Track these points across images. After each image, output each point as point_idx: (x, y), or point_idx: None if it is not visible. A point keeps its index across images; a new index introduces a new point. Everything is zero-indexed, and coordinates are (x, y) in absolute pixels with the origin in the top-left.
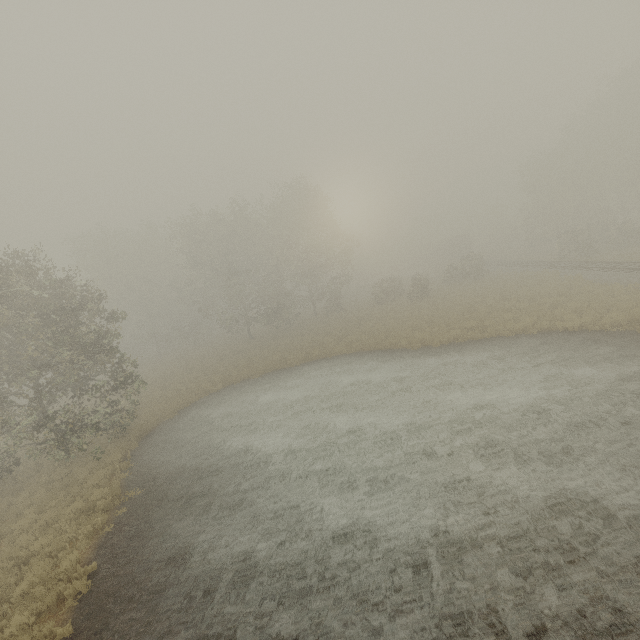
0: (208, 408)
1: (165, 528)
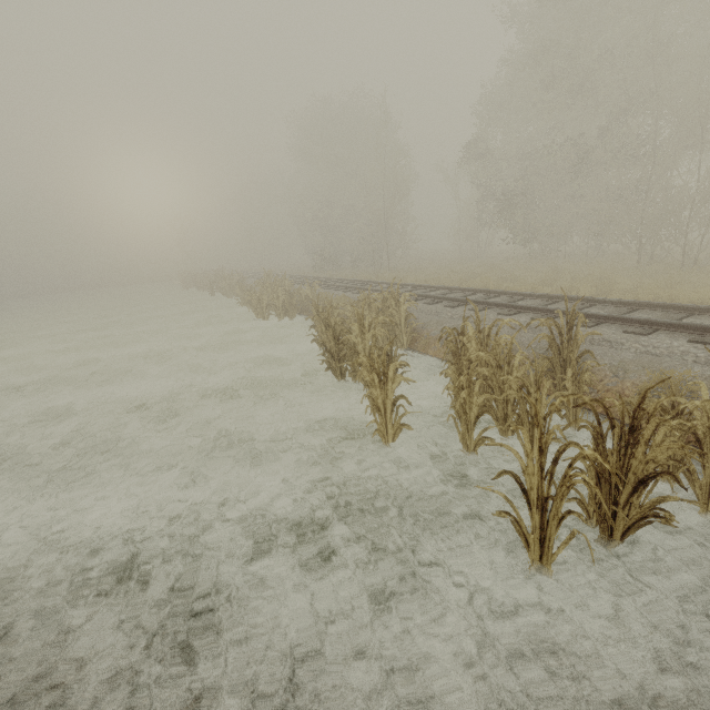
0: None
1: None
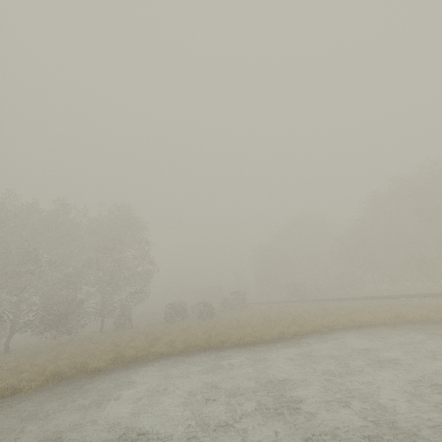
0: None
1: None
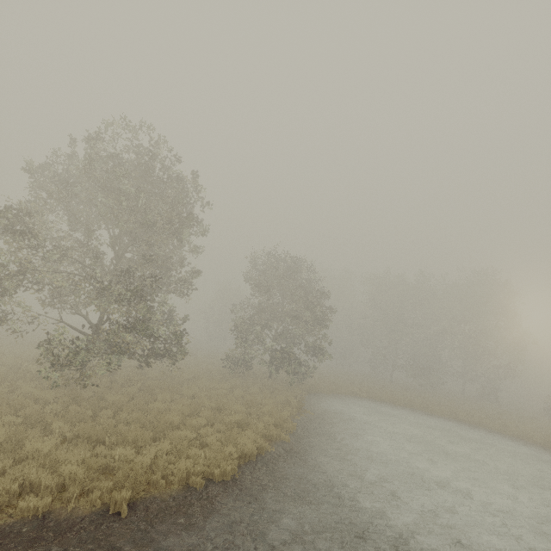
0: (355, 402)
1: (333, 436)
